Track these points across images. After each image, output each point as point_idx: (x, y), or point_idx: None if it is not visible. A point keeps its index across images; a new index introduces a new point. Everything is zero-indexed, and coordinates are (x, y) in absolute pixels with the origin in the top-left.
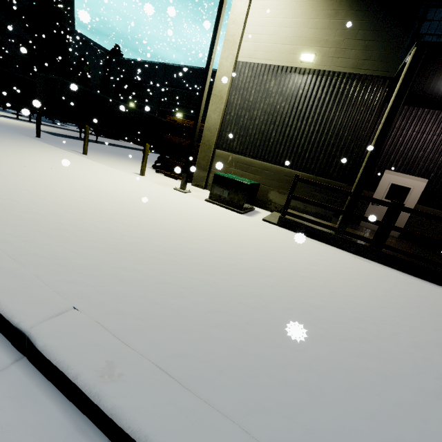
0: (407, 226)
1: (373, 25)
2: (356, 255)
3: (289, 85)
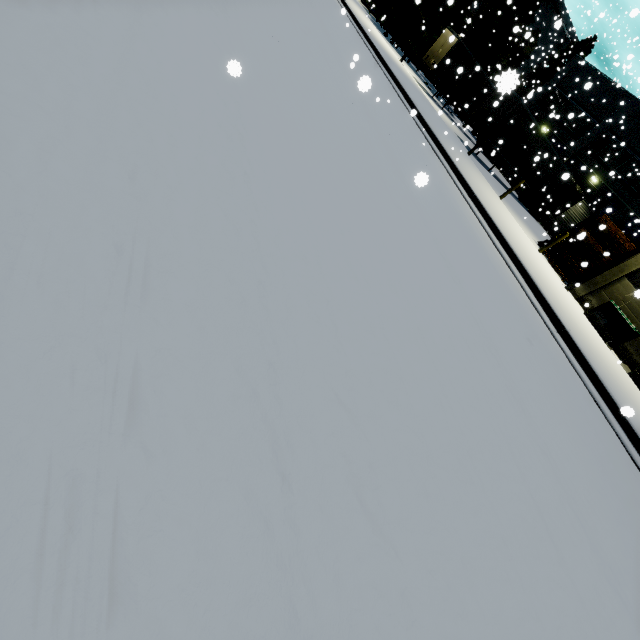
0: None
1: None
2: None
3: None
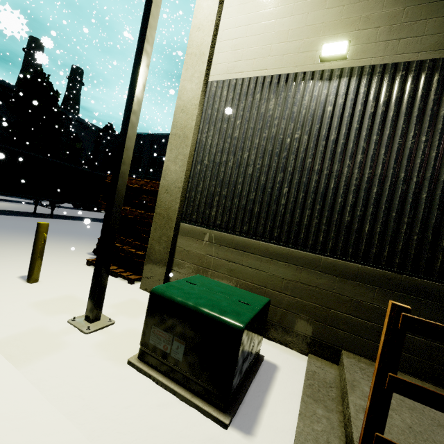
0: None
1: None
2: None
3: (303, 101)
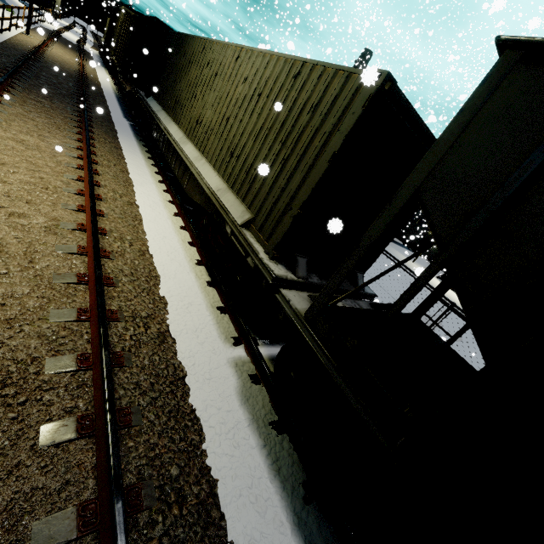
0: None
1: None
2: None
3: None
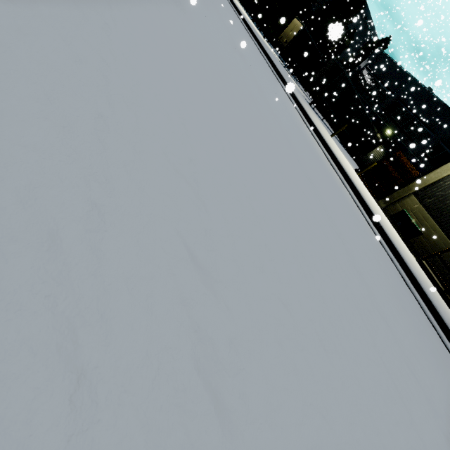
0: None
1: None
2: None
3: None
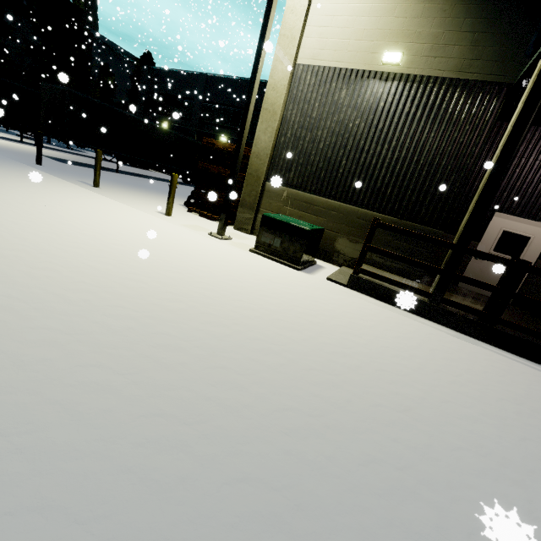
0: (523, 288)
1: (486, 11)
2: (459, 333)
3: (365, 95)
